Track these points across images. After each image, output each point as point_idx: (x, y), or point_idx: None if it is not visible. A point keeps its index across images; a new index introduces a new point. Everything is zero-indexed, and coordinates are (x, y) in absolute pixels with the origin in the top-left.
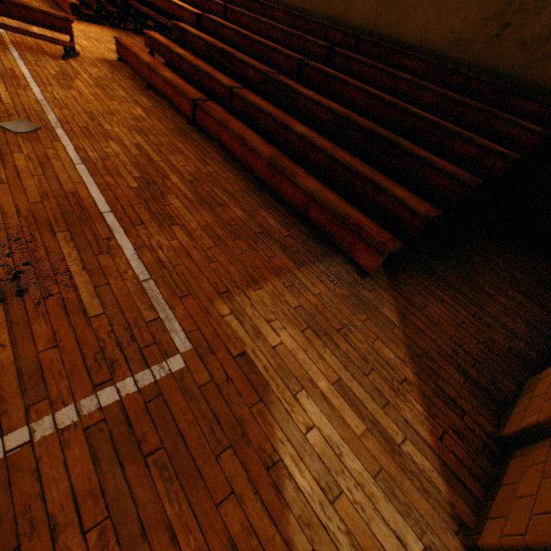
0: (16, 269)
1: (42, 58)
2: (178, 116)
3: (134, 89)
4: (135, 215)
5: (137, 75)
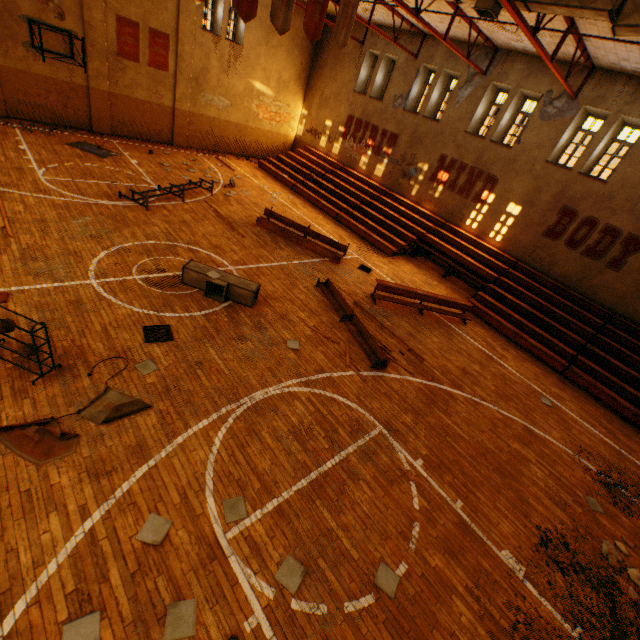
0: (639, 479)
1: (462, 327)
2: (544, 365)
3: (507, 343)
4: (624, 448)
5: (487, 324)
